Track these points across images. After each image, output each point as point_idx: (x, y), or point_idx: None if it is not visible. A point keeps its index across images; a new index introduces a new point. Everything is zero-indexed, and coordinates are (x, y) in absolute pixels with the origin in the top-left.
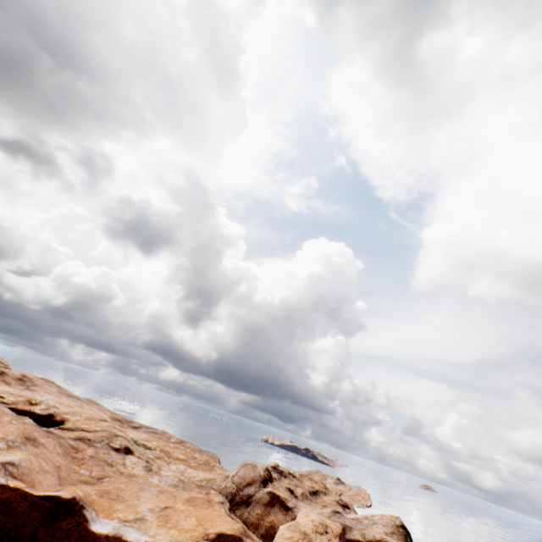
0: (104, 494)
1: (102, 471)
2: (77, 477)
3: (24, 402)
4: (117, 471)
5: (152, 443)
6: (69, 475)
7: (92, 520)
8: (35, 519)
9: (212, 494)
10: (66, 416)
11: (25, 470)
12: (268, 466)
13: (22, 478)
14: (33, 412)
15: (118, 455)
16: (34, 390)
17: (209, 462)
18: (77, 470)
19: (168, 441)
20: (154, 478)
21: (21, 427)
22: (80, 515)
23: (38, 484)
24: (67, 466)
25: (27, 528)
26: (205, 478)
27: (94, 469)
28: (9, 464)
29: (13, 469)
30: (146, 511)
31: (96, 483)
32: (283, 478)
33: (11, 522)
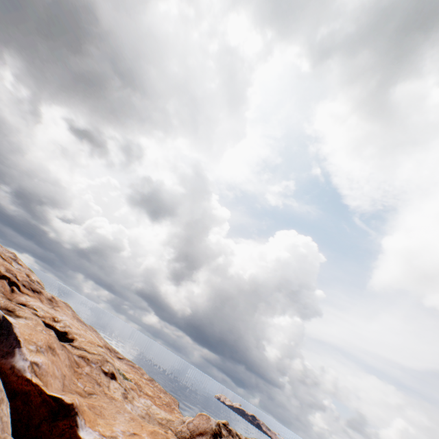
0: (91, 408)
1: (92, 388)
2: (75, 387)
3: (50, 318)
4: (102, 391)
5: (129, 374)
6: (69, 384)
7: (81, 427)
8: (42, 413)
9: (169, 434)
10: (75, 336)
11: (44, 371)
12: (220, 421)
13: (41, 377)
14: (55, 327)
15: (105, 377)
16: (57, 310)
17: (170, 404)
18: (76, 382)
19: (142, 376)
20: (128, 405)
21: (47, 337)
22: (74, 420)
23: (49, 386)
24: (70, 376)
25: (35, 419)
26: (165, 417)
27: (87, 385)
28: (35, 364)
29: (37, 369)
30: (119, 431)
31: (86, 397)
32: (230, 437)
33: (26, 410)
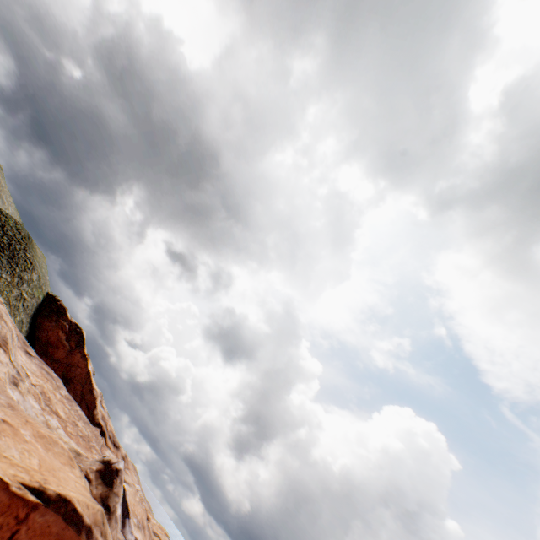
0: None
1: None
2: None
3: None
4: None
5: None
6: None
7: None
8: None
9: None
10: (149, 514)
11: None
12: None
13: None
14: None
15: None
16: (127, 473)
17: None
18: None
19: None
20: None
21: (142, 511)
22: None
23: None
24: None
25: None
26: None
27: None
28: None
29: None
30: None
31: None
32: None
33: None
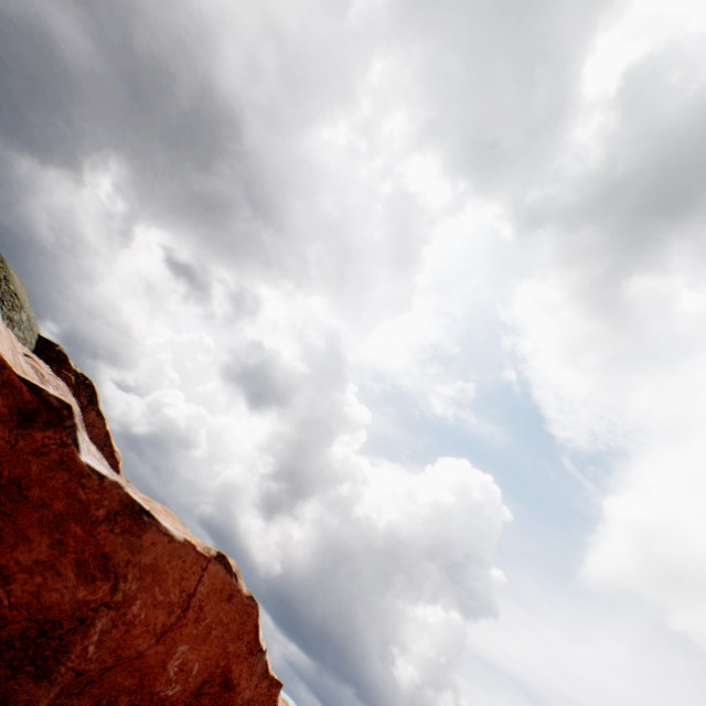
0: None
1: None
2: None
3: None
4: None
5: None
6: None
7: None
8: None
9: None
10: None
11: None
12: None
13: None
14: None
15: None
16: None
17: None
18: None
19: None
20: None
21: None
22: None
23: None
24: None
25: None
26: None
27: None
28: None
29: None
30: None
31: None
32: None
33: None
